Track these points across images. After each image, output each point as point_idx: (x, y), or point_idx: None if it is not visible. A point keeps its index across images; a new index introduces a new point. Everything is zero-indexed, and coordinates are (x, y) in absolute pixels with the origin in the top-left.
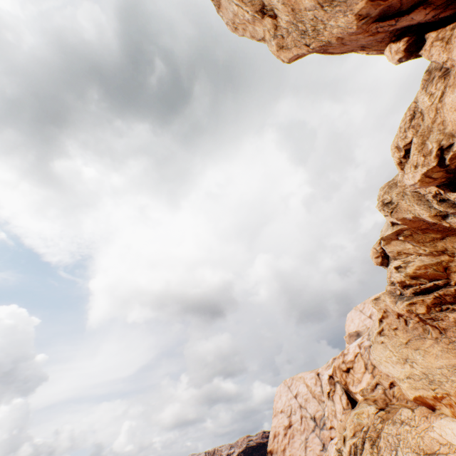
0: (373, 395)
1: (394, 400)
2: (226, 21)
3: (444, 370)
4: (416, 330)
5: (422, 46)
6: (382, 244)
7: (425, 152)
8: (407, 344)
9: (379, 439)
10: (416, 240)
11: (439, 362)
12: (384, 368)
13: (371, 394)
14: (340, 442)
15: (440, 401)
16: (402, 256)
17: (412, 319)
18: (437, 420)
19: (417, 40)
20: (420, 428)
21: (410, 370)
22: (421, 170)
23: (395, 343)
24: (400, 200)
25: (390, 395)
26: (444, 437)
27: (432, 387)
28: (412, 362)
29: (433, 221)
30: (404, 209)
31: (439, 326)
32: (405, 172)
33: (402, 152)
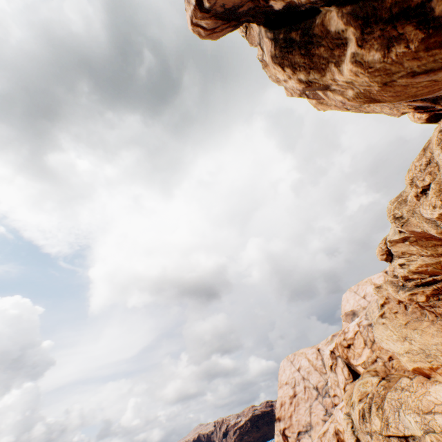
0: (374, 367)
1: (393, 371)
2: (269, 75)
3: (439, 346)
4: (414, 313)
5: (440, 118)
6: (388, 245)
7: (441, 198)
8: (406, 325)
9: (383, 403)
10: (420, 245)
11: (435, 340)
12: (385, 344)
13: (372, 366)
14: (348, 407)
15: (435, 371)
16: (405, 256)
17: (411, 305)
18: (432, 386)
19: (437, 114)
20: (418, 393)
21: (408, 346)
22: (438, 211)
23: (395, 324)
24: (410, 217)
25: (389, 367)
26: (438, 399)
27: (428, 360)
28: (410, 340)
29: (439, 236)
30: (413, 224)
31: (436, 312)
32: (422, 206)
33: (419, 189)
